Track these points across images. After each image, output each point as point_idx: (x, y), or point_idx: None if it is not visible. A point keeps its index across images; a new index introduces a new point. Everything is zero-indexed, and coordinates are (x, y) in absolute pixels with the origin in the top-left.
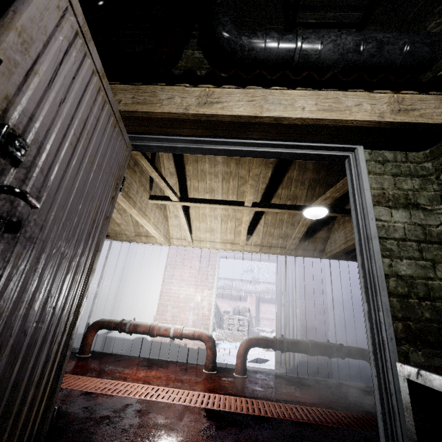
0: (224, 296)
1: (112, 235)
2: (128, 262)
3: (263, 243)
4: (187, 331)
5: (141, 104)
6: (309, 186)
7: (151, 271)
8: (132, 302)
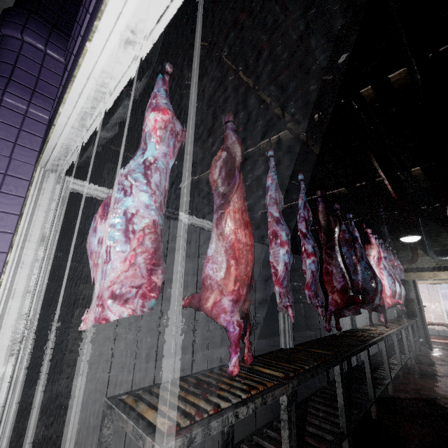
0: (443, 295)
1: None
2: None
3: None
4: (434, 322)
5: (418, 277)
6: None
7: None
8: None
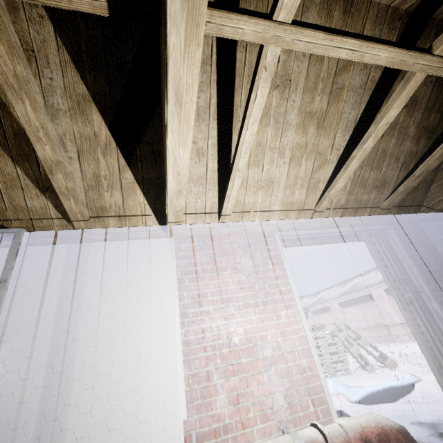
0: None
1: (18, 226)
2: (75, 287)
3: (348, 202)
4: (343, 438)
5: None
6: (437, 77)
7: (145, 298)
8: (107, 399)
